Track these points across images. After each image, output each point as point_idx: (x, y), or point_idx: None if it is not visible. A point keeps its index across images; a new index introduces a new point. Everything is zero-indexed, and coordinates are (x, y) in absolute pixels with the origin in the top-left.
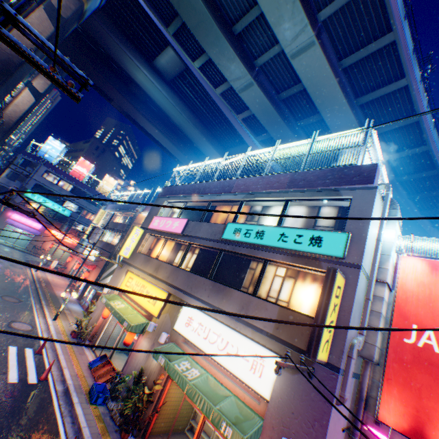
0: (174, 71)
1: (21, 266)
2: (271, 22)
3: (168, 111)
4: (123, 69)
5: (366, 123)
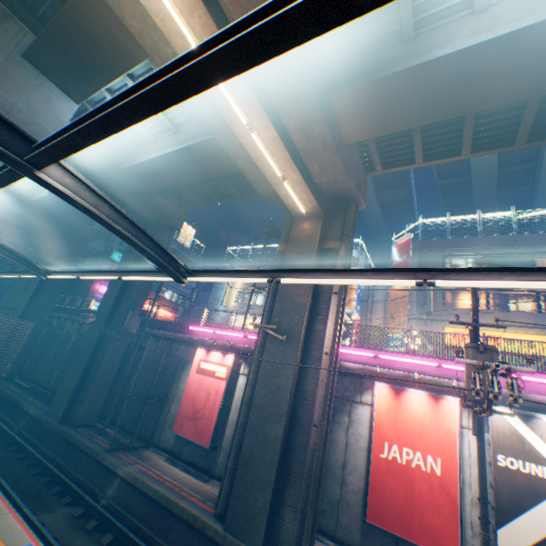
0: None
1: None
2: None
3: None
4: None
5: None
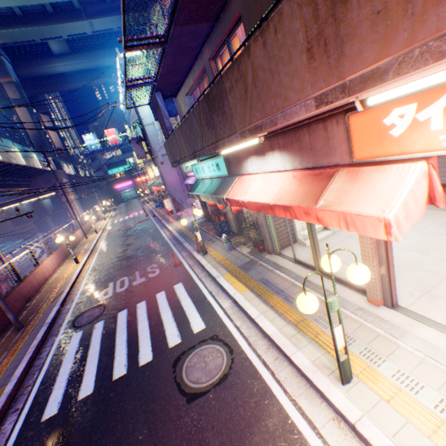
0: (65, 47)
1: (137, 202)
2: (54, 2)
3: (92, 67)
4: (53, 75)
5: (117, 52)
